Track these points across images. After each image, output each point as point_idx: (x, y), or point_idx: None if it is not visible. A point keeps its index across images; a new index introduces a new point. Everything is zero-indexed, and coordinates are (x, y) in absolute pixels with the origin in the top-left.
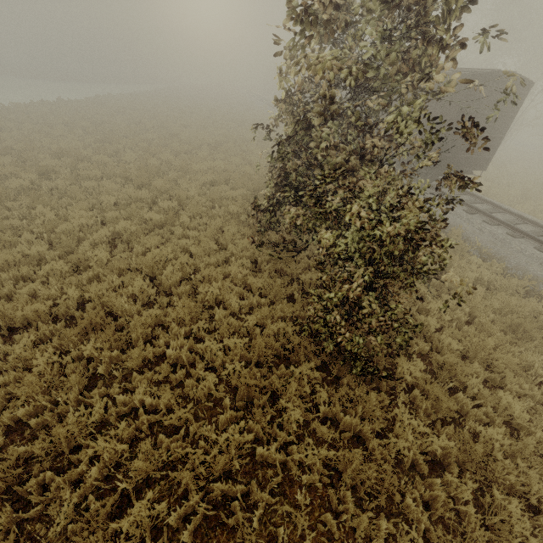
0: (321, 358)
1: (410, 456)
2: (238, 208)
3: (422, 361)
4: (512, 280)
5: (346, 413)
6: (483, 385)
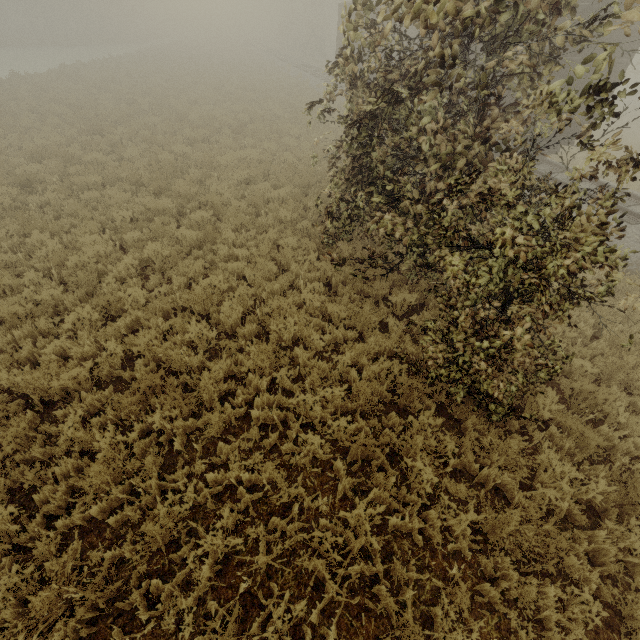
0: (434, 399)
1: (563, 507)
2: (291, 213)
3: (554, 392)
4: (639, 279)
5: (478, 463)
6: (629, 413)
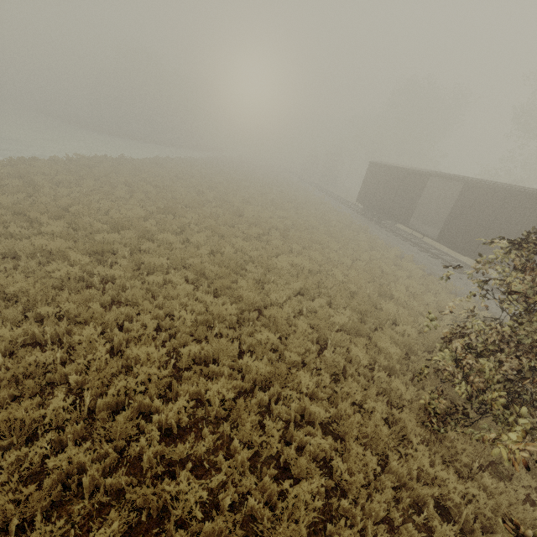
0: None
1: None
2: (363, 353)
3: None
4: None
5: None
6: None
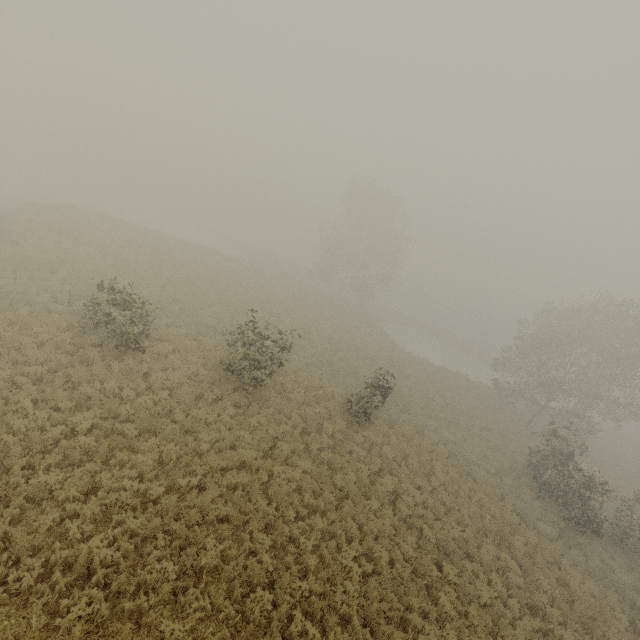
0: None
1: None
2: None
3: None
4: None
5: None
6: None
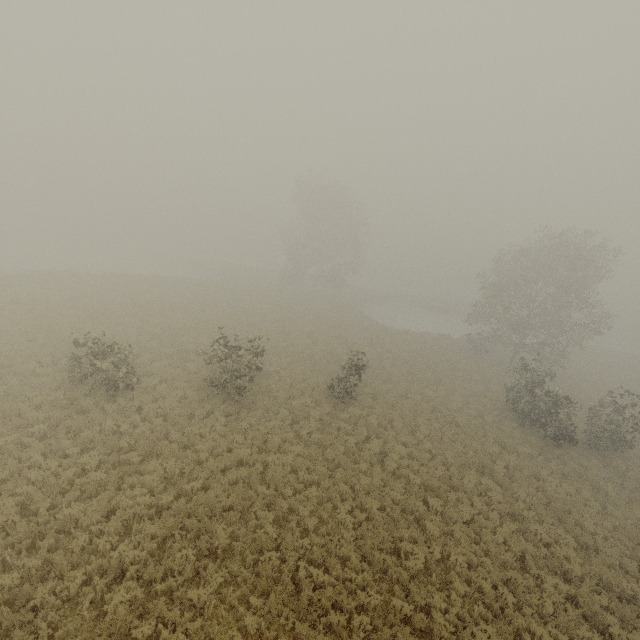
0: None
1: None
2: None
3: None
4: None
5: None
6: None
